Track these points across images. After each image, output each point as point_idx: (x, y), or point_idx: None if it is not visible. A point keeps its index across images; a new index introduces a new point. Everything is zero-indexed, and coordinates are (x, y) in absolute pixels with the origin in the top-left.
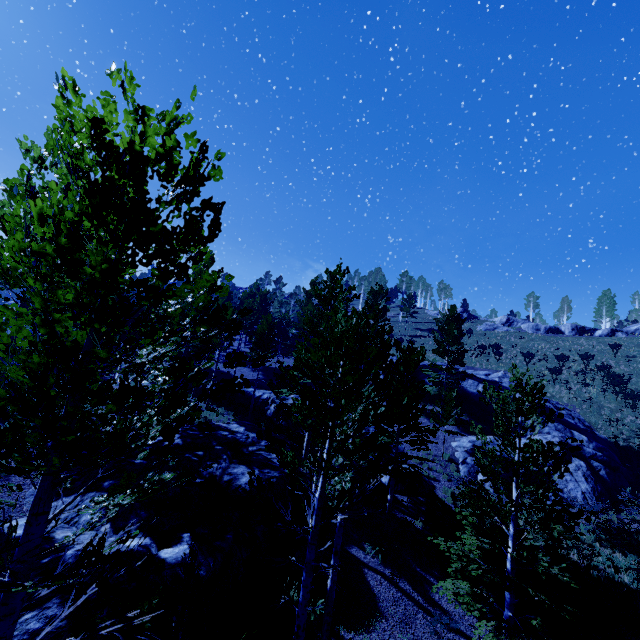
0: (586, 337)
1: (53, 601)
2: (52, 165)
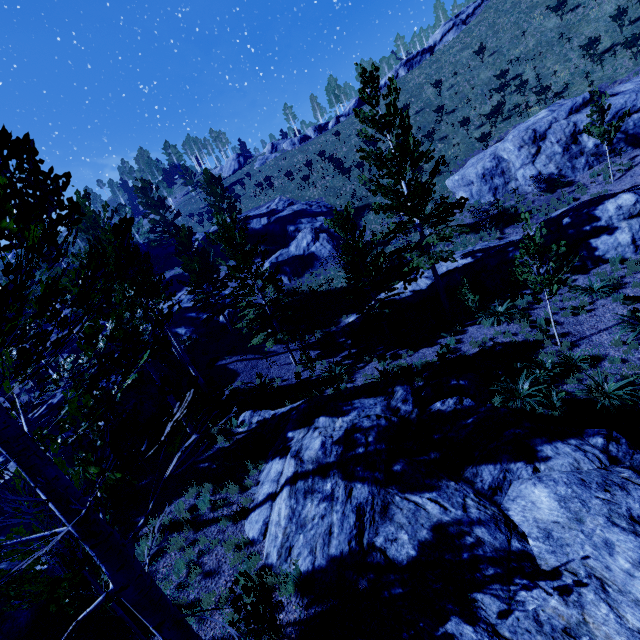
0: (324, 133)
1: None
2: None
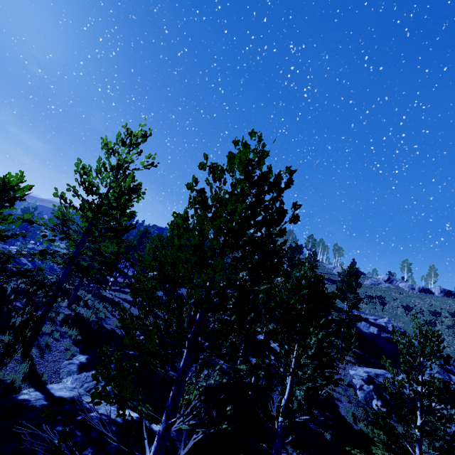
0: (452, 299)
1: (88, 450)
2: (115, 153)
